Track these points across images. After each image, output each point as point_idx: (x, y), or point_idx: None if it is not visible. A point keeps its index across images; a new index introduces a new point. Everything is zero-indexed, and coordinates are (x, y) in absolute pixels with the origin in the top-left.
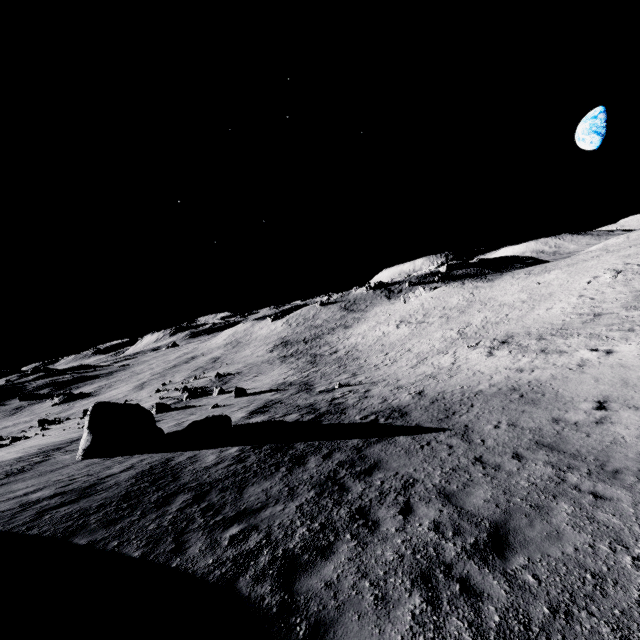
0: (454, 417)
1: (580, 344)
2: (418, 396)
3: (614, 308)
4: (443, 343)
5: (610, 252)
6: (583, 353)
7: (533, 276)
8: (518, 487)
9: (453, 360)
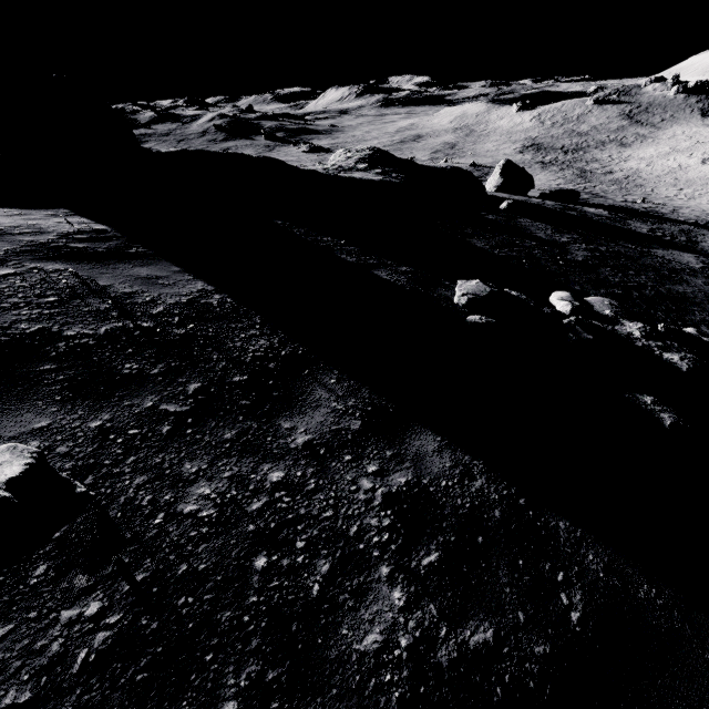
0: None
1: None
2: None
3: None
4: None
5: None
6: None
7: None
8: None
9: None
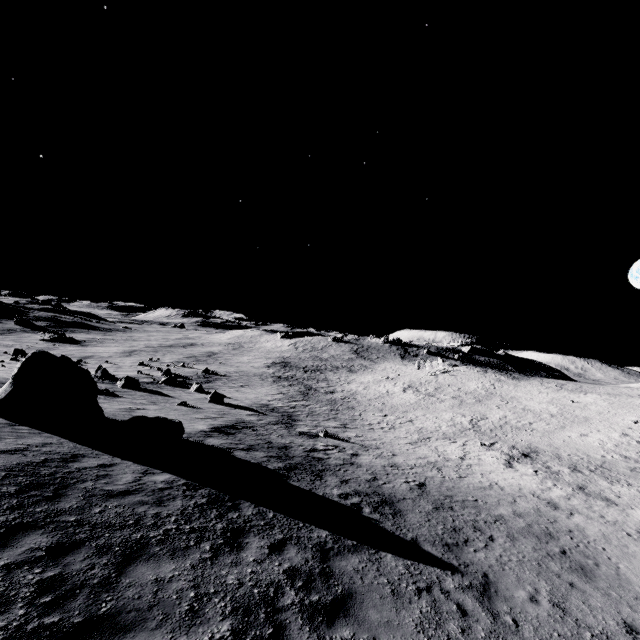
0: (467, 549)
1: (634, 499)
2: (418, 490)
3: None
4: (451, 428)
5: None
6: None
7: (566, 391)
8: None
9: (462, 454)
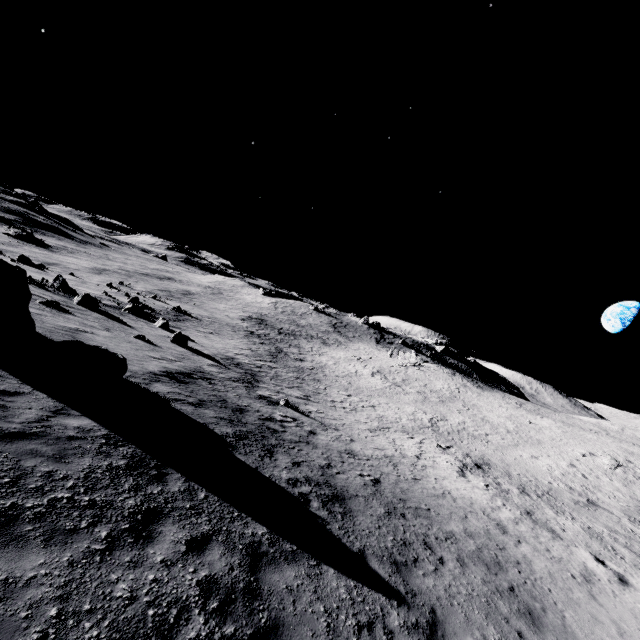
0: (416, 572)
1: (578, 536)
2: (372, 487)
3: (613, 507)
4: (411, 422)
5: (611, 436)
6: (585, 556)
7: (524, 410)
8: None
9: (418, 452)
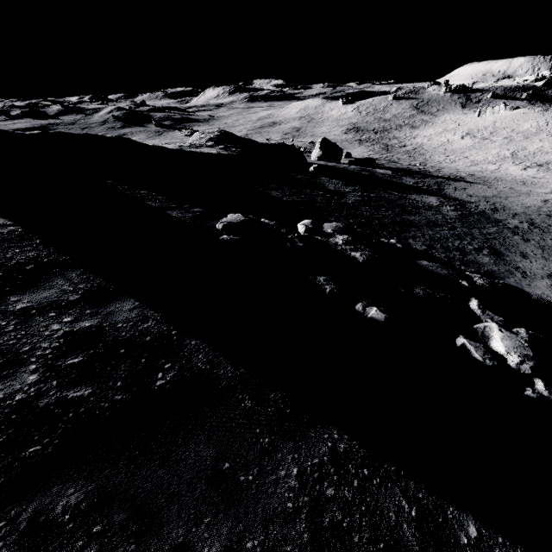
0: (487, 183)
1: None
2: (470, 175)
3: None
4: (495, 158)
5: None
6: None
7: None
8: (501, 195)
9: (497, 168)
